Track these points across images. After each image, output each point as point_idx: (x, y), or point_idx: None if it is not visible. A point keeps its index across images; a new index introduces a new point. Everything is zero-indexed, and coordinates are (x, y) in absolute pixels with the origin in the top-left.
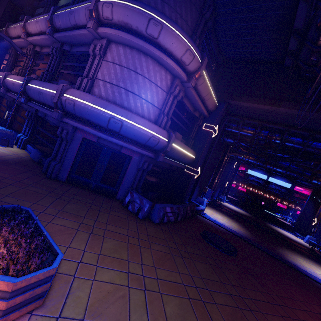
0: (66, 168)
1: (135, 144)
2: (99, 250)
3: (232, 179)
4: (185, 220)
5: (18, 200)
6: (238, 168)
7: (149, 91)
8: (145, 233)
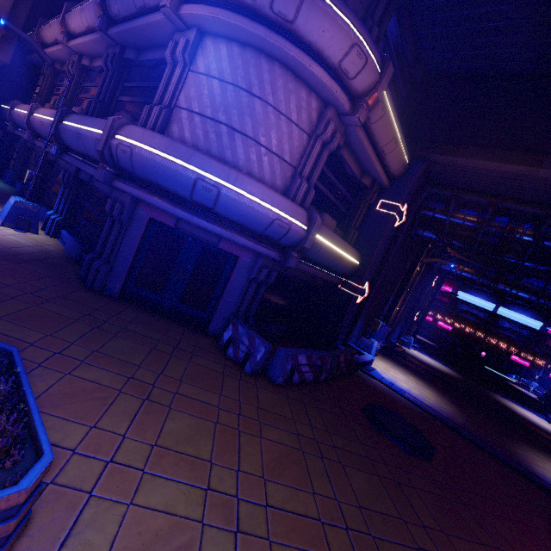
0: (120, 274)
1: (244, 232)
2: (155, 436)
3: (427, 308)
4: (334, 381)
5: (18, 328)
6: (440, 287)
7: (274, 130)
8: (253, 403)
